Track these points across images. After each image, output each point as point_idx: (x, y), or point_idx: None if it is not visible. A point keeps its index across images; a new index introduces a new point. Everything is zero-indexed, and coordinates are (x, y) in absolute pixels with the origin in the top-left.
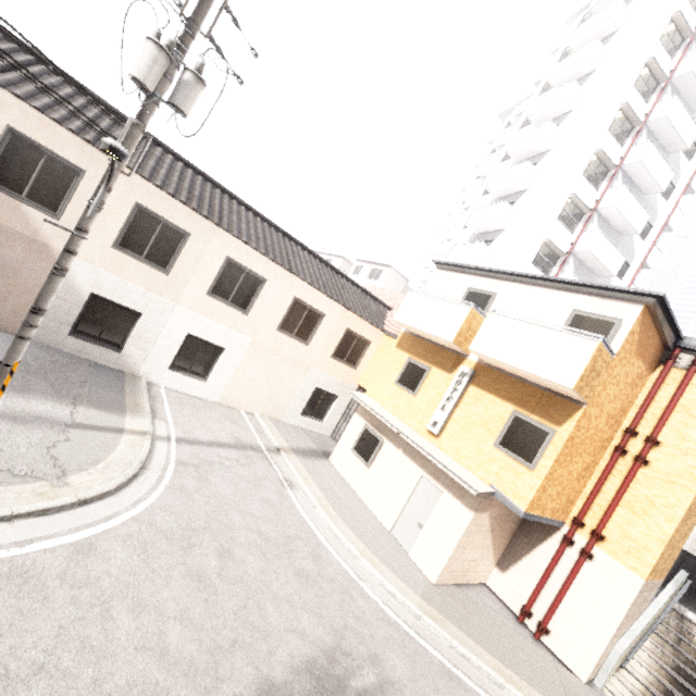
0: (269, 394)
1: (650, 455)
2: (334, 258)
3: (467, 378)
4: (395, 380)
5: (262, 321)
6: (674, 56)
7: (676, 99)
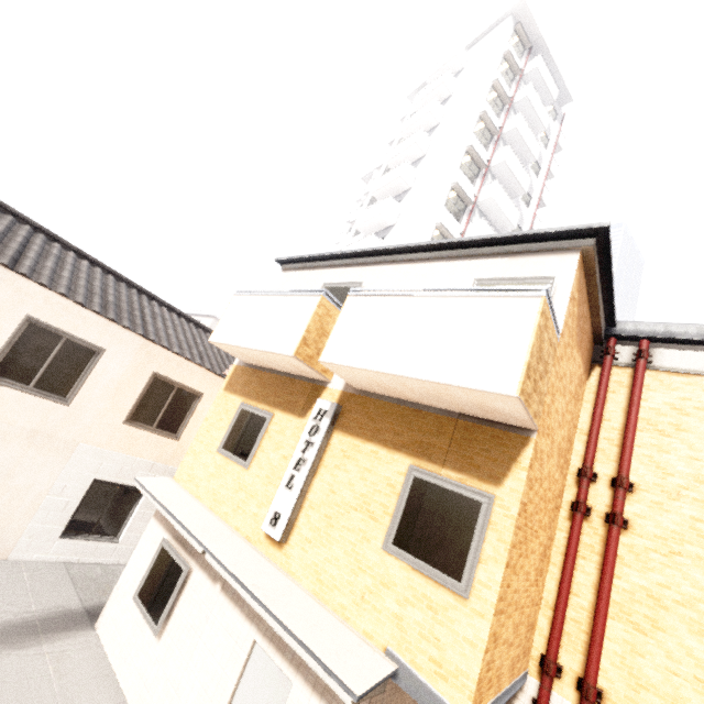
0: None
1: (626, 508)
2: (203, 318)
3: (327, 420)
4: (219, 444)
5: None
6: (500, 116)
7: (509, 148)
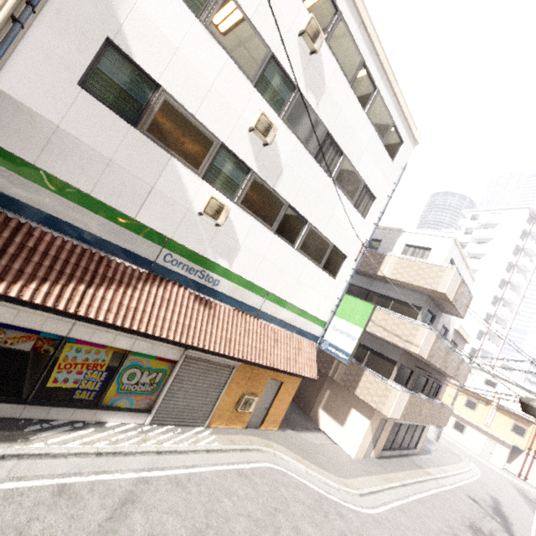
0: None
1: None
2: None
3: (495, 410)
4: (463, 404)
5: None
6: (516, 256)
7: (520, 275)
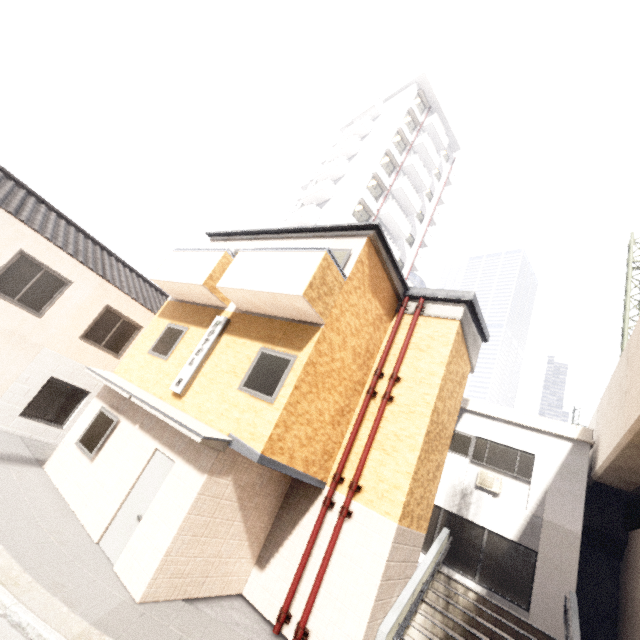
0: None
1: (394, 391)
2: None
3: (220, 327)
4: (149, 348)
5: None
6: (402, 154)
7: (406, 178)
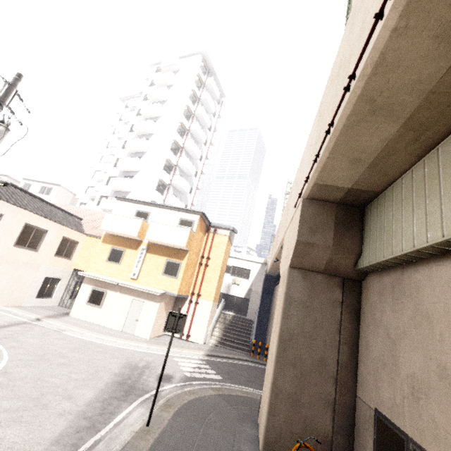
0: (10, 290)
1: (208, 263)
2: None
3: (145, 251)
4: (106, 259)
5: (1, 242)
6: (194, 105)
7: (198, 124)
